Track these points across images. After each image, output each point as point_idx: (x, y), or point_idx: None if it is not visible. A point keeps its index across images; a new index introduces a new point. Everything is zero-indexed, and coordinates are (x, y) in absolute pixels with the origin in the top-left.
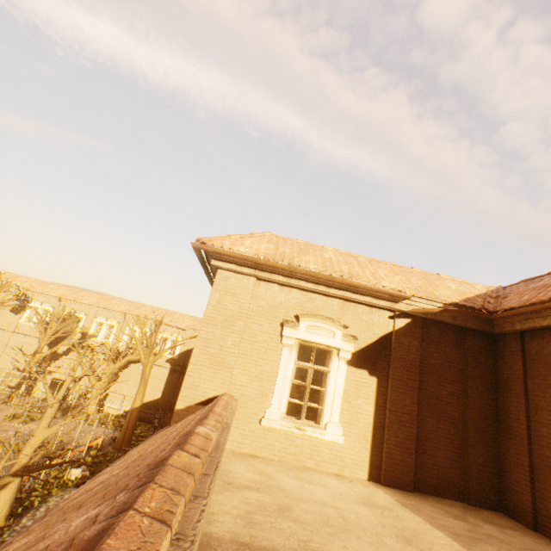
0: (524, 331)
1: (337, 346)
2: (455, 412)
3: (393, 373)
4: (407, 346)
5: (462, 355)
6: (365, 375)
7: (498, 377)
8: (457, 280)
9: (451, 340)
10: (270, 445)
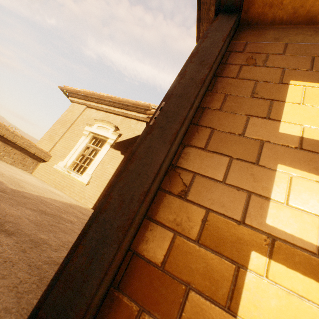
0: None
1: (108, 136)
2: None
3: None
4: None
5: None
6: (118, 154)
7: None
8: None
9: None
10: (54, 179)
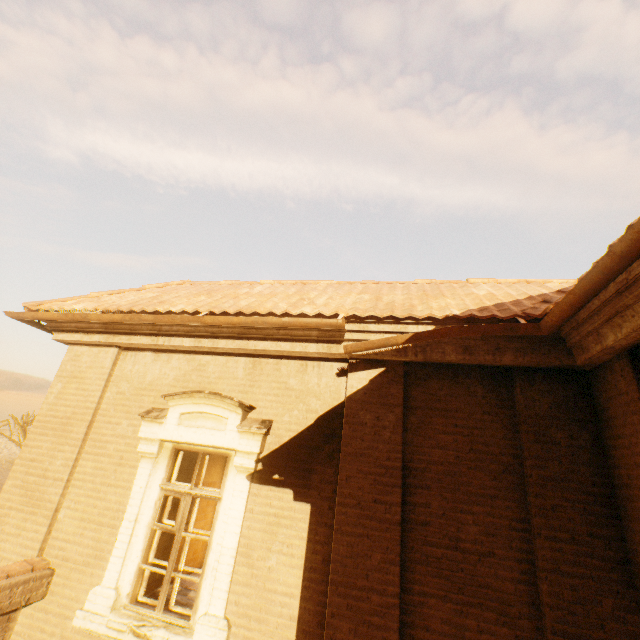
0: (639, 345)
1: (230, 445)
2: (507, 581)
3: (341, 490)
4: (373, 427)
5: (510, 430)
6: (287, 501)
7: (612, 477)
8: (507, 281)
9: (479, 400)
10: None
